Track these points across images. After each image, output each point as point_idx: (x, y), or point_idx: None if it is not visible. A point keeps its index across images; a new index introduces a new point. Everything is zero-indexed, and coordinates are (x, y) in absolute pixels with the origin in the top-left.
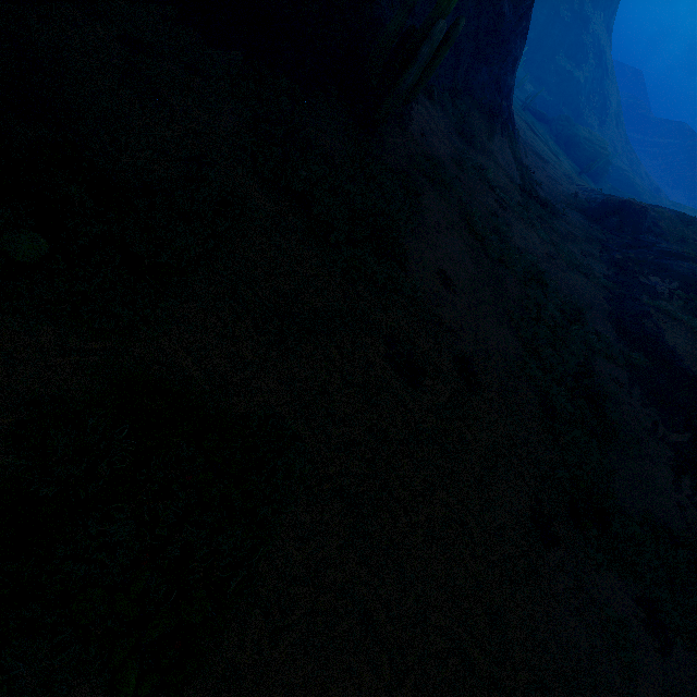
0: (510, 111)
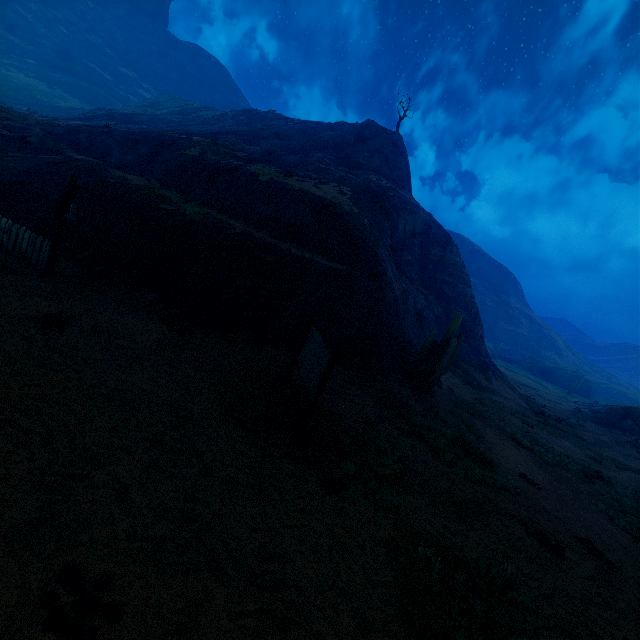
0: (492, 363)
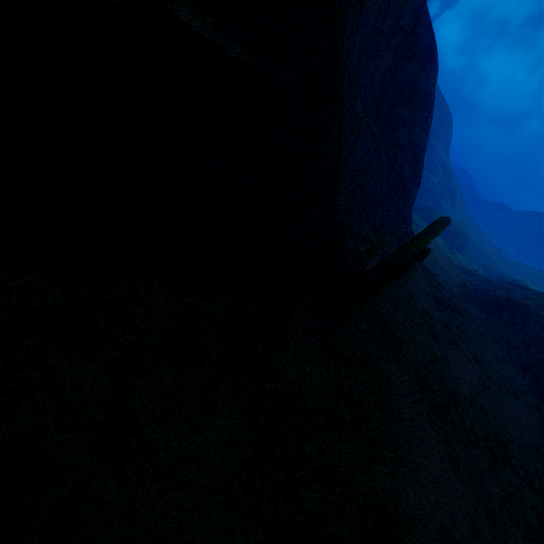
0: (412, 231)
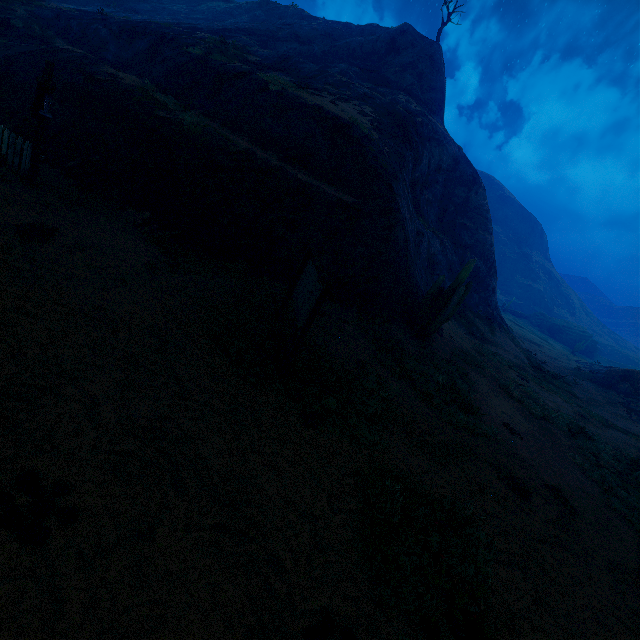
0: (500, 316)
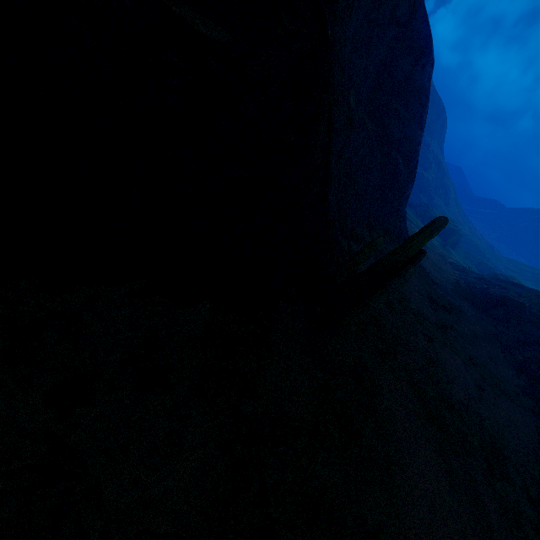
0: (406, 228)
